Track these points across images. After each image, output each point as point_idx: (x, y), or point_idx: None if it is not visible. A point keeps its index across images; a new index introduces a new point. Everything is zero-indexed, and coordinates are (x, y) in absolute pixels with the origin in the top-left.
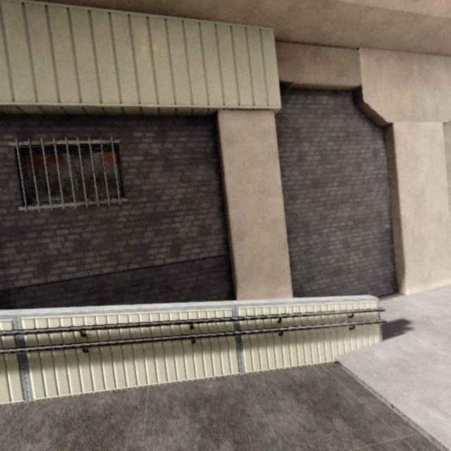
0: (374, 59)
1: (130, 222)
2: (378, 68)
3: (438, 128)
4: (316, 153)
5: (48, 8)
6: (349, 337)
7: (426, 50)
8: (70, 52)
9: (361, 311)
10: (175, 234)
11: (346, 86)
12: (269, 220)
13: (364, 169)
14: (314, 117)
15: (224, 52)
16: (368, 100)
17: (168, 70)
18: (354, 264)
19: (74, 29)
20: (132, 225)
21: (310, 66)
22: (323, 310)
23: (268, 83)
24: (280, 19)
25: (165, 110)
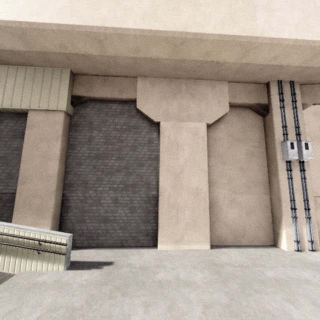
0: (149, 83)
1: None
2: (151, 88)
3: (201, 127)
4: (102, 138)
5: None
6: (38, 260)
7: (190, 77)
8: None
9: (45, 241)
10: None
11: (126, 98)
12: (45, 174)
13: (139, 150)
14: (105, 116)
15: (37, 81)
16: (141, 107)
17: (3, 90)
18: (120, 217)
19: None
20: None
21: (100, 87)
22: (22, 235)
23: (60, 96)
24: (68, 64)
25: (0, 109)
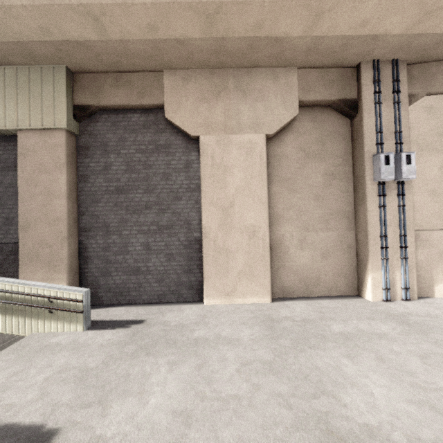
0: (181, 78)
1: None
2: (184, 86)
3: (258, 140)
4: (122, 164)
5: None
6: (51, 320)
7: (240, 64)
8: None
9: (55, 298)
10: None
11: (149, 104)
12: (51, 217)
13: (174, 179)
14: (123, 132)
15: (22, 87)
16: (171, 116)
17: None
18: (155, 267)
19: None
20: None
21: (111, 90)
22: (28, 292)
23: (57, 108)
24: (61, 58)
25: None
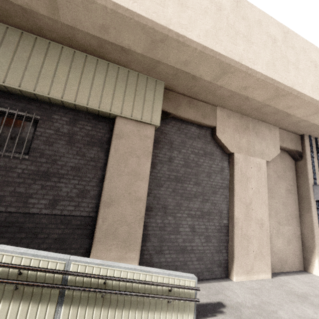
0: (226, 114)
1: (24, 174)
2: (227, 119)
3: (263, 163)
4: (181, 159)
5: (23, 34)
6: (166, 311)
7: (257, 117)
8: (26, 59)
9: (179, 286)
10: (58, 191)
11: (207, 124)
12: (134, 196)
13: (213, 177)
14: (184, 137)
15: (130, 86)
16: (220, 135)
17: (89, 85)
18: (197, 246)
19: (35, 48)
20: (25, 176)
21: (185, 108)
22: (148, 280)
23: (154, 109)
24: (168, 78)
25: (80, 107)
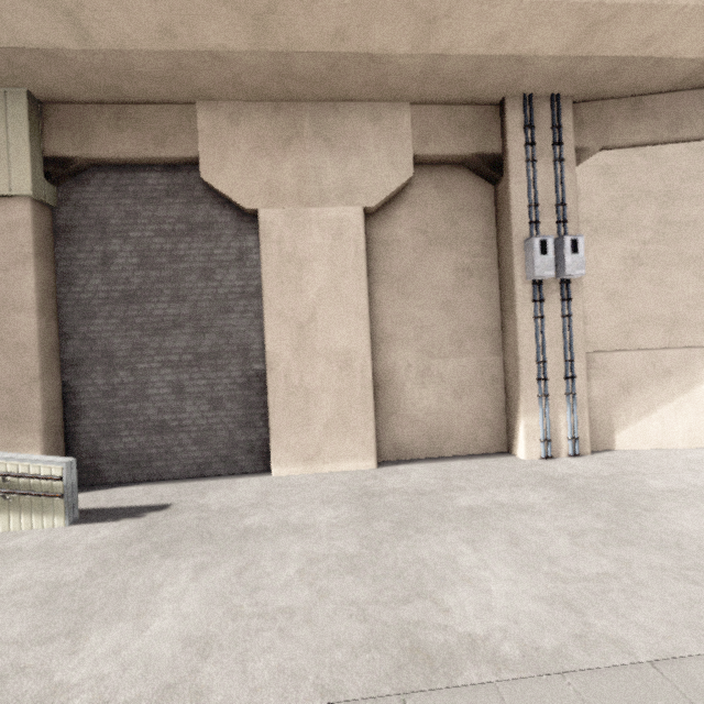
0: (226, 116)
1: None
2: (232, 128)
3: (352, 216)
4: (132, 255)
5: None
6: (9, 511)
7: (320, 96)
8: None
9: (15, 475)
10: None
11: (175, 157)
12: (11, 344)
13: (220, 278)
14: (133, 203)
15: None
16: (211, 176)
17: None
18: (192, 420)
19: None
20: None
21: (109, 133)
22: None
23: (13, 161)
24: (17, 77)
25: None
